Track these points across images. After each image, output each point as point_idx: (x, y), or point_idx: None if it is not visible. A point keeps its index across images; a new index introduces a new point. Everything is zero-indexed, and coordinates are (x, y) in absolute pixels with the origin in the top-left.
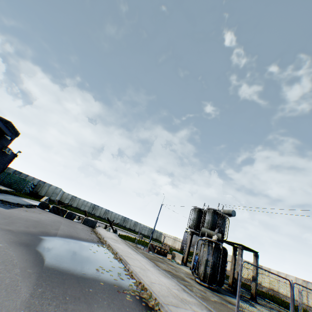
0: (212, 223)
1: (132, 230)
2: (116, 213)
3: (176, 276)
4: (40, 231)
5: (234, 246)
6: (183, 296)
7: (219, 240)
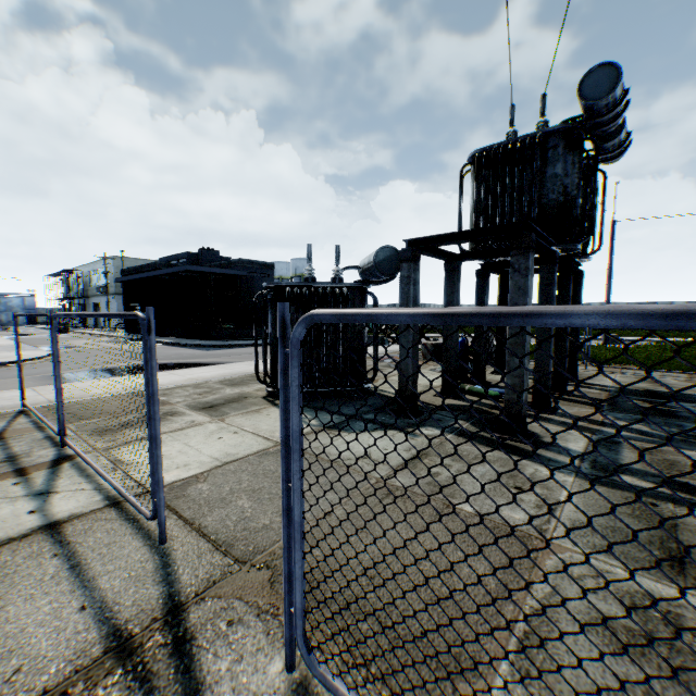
0: (477, 210)
1: (687, 331)
2: (602, 304)
3: (243, 381)
4: (168, 361)
5: (536, 252)
6: (95, 390)
7: (373, 270)
